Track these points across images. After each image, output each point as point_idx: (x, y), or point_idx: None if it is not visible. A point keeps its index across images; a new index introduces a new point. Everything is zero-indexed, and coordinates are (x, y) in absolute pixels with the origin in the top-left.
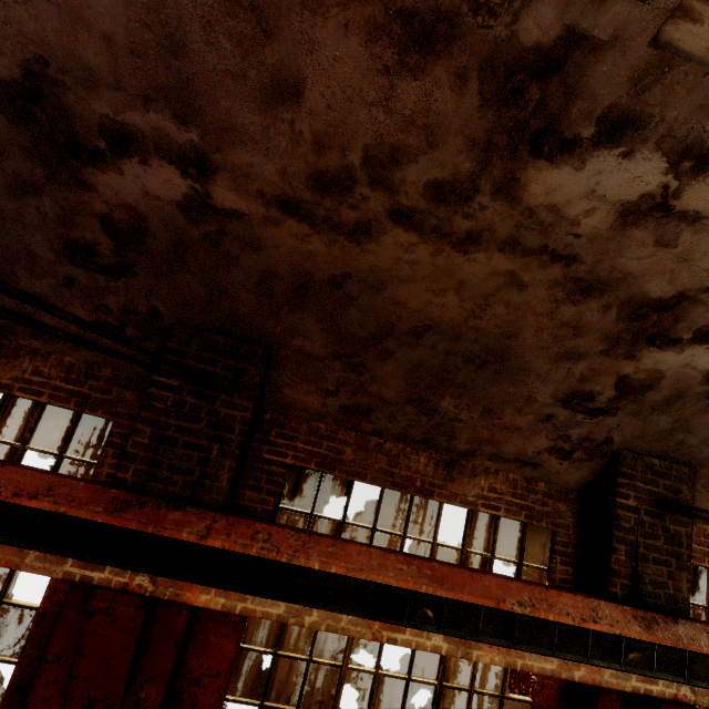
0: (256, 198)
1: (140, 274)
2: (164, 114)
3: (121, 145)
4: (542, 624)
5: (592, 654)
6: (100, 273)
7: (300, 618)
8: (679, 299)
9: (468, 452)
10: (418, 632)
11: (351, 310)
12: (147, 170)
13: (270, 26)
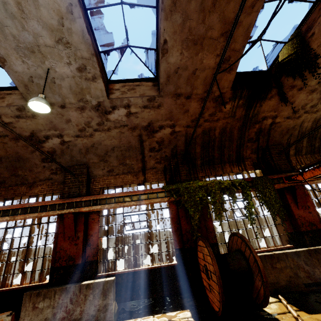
0: None
1: None
2: None
3: None
4: (36, 208)
5: (49, 210)
6: None
7: None
8: (32, 134)
9: (33, 182)
10: (2, 217)
11: None
12: None
13: None
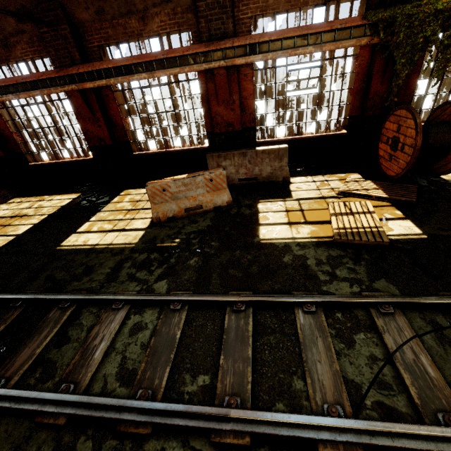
0: None
1: None
2: None
3: None
4: (173, 60)
5: (191, 63)
6: None
7: (110, 82)
8: None
9: (145, 9)
10: (138, 75)
11: None
12: None
13: None
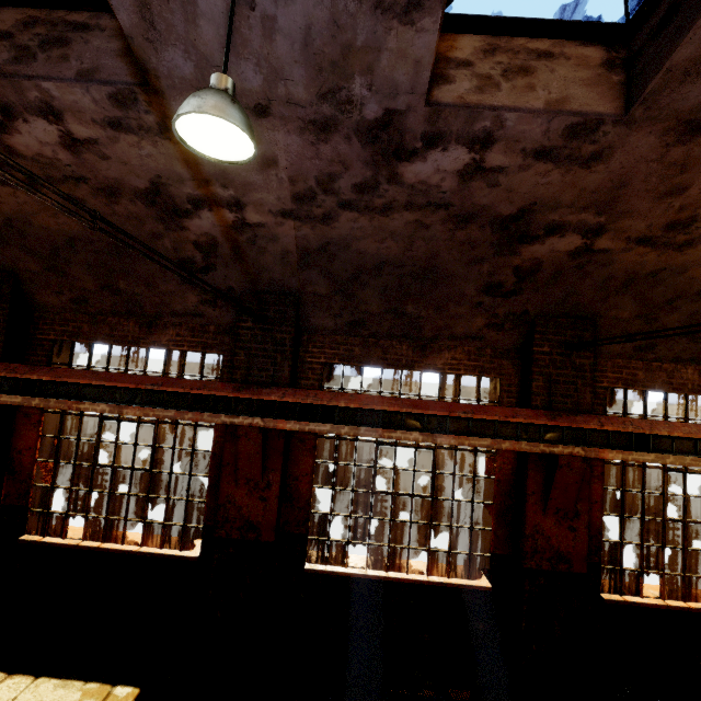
0: (623, 241)
1: (524, 293)
2: (590, 213)
3: (552, 231)
4: None
5: None
6: (499, 297)
7: (663, 460)
8: None
9: None
10: None
11: (658, 288)
12: (561, 239)
13: (687, 169)
